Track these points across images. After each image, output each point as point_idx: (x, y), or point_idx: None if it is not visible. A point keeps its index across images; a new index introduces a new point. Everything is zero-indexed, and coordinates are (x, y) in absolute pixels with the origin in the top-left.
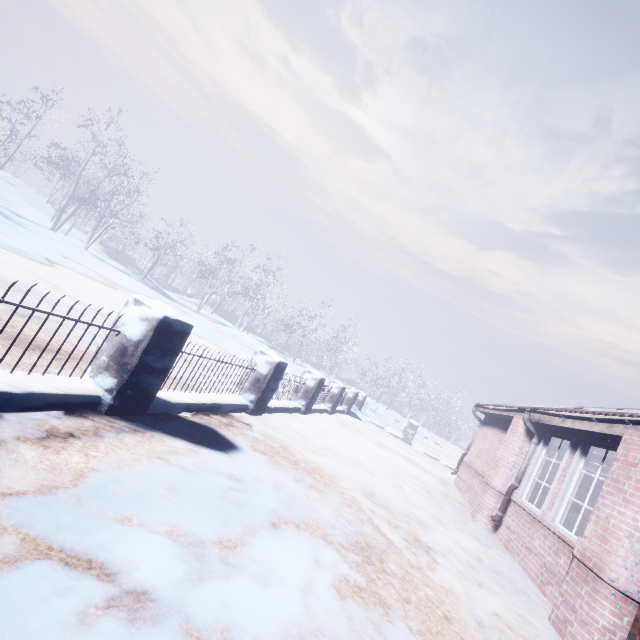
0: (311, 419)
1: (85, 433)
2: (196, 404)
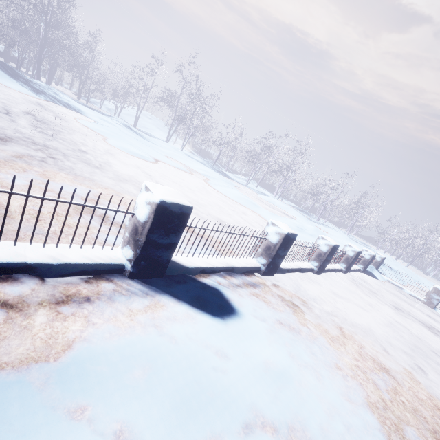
0: (323, 278)
1: (101, 298)
2: (210, 268)
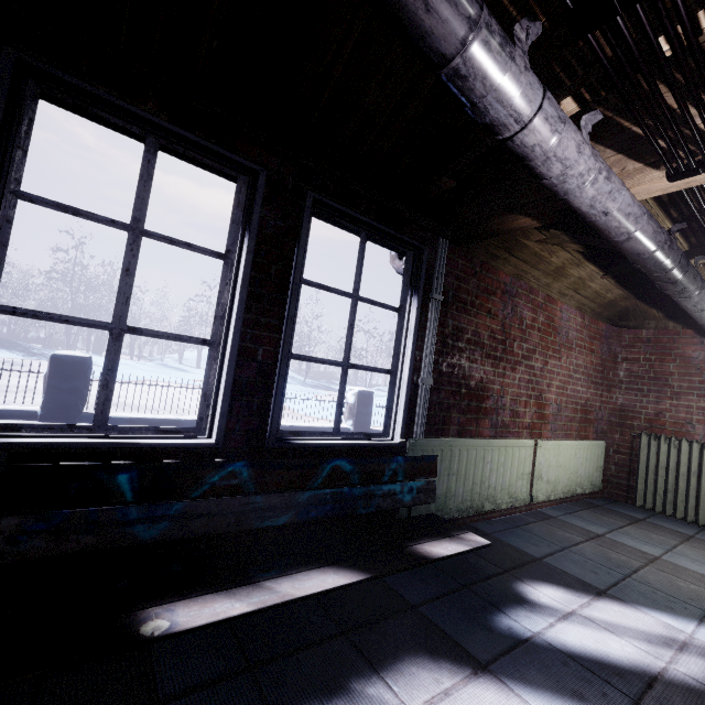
0: None
1: None
2: None
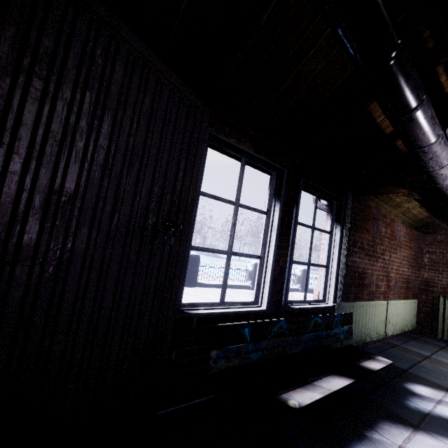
0: (197, 290)
1: None
2: None
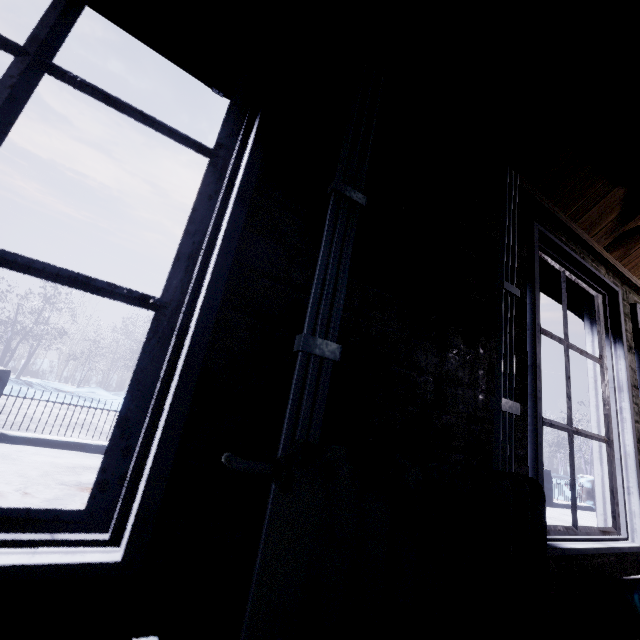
0: (557, 510)
1: None
2: None
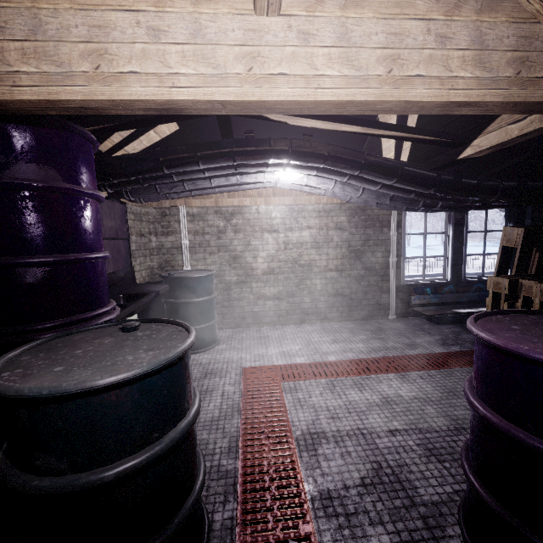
0: None
1: None
2: None
